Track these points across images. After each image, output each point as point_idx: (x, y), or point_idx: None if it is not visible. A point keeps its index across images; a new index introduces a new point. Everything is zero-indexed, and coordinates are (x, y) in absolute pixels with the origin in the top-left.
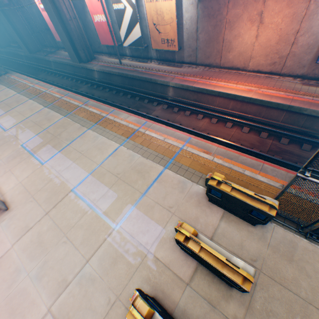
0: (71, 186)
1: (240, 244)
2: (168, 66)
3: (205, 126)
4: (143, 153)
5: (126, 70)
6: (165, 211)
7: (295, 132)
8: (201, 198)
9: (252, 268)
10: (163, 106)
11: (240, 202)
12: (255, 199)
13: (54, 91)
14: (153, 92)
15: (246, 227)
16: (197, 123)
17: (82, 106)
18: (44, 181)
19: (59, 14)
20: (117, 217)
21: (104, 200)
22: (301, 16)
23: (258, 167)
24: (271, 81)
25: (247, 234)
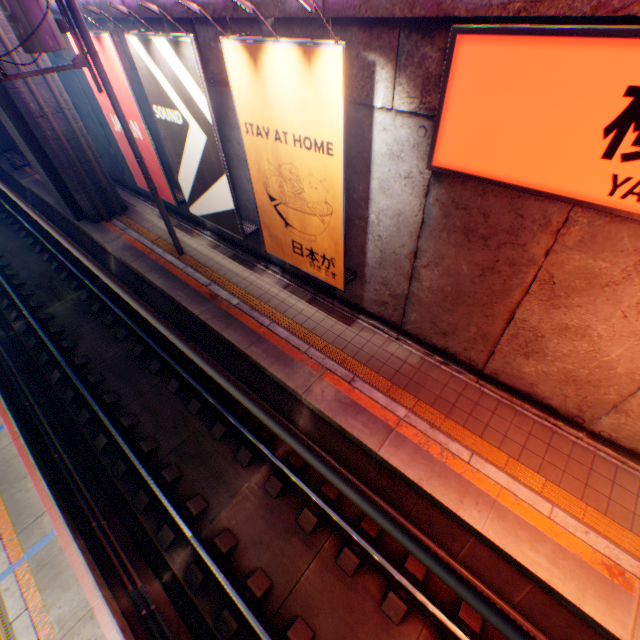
0: None
1: None
2: (312, 302)
3: None
4: None
5: (187, 283)
6: None
7: None
8: None
9: None
10: (269, 479)
11: None
12: None
13: None
14: (250, 392)
15: None
16: None
17: None
18: None
19: (9, 94)
20: None
21: None
22: None
23: None
24: None
25: None
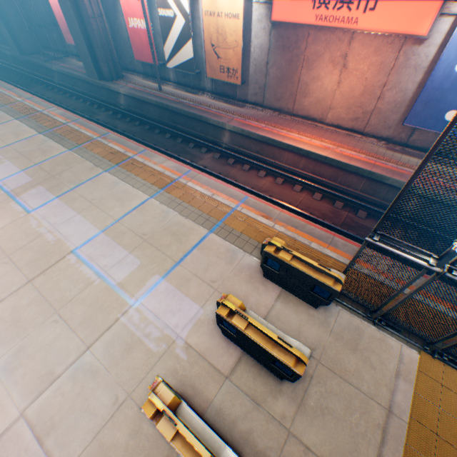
0: (71, 246)
1: (297, 330)
2: (226, 103)
3: (267, 187)
4: (182, 211)
5: (167, 99)
6: (205, 285)
7: (375, 206)
8: (254, 272)
9: (308, 349)
10: (215, 154)
11: (301, 274)
12: (319, 271)
13: (56, 113)
14: (202, 135)
15: (307, 310)
16: (257, 181)
17: (99, 139)
18: (29, 236)
19: (77, 6)
20: (138, 290)
21: (120, 268)
22: (389, 68)
23: (327, 240)
24: (352, 140)
25: (307, 318)
